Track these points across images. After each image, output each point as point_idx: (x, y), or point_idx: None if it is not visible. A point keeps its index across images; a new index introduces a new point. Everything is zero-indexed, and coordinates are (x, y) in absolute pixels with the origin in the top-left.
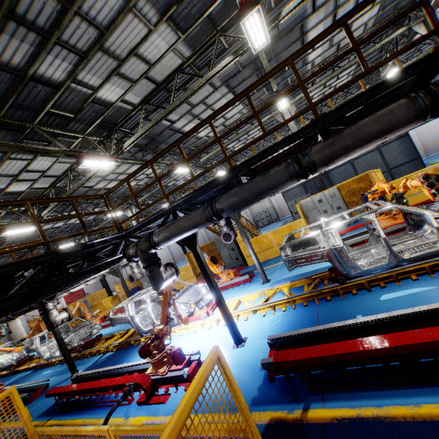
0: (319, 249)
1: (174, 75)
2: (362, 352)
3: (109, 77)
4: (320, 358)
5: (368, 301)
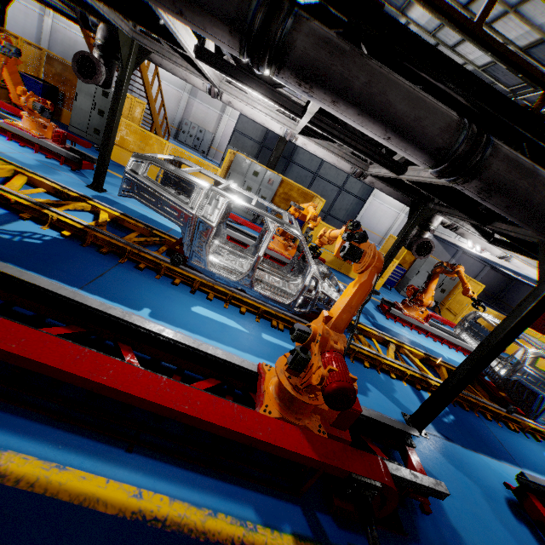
0: (186, 205)
1: None
2: (56, 370)
3: None
4: None
5: (178, 302)
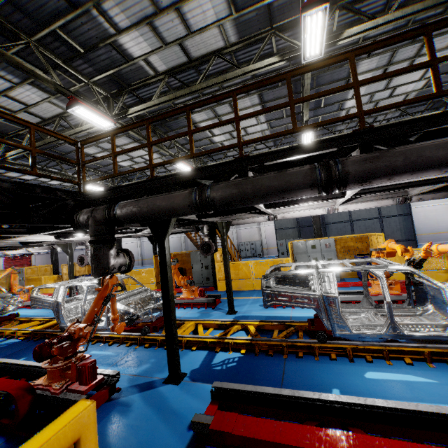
0: (309, 291)
1: (211, 57)
2: None
3: (139, 23)
4: (281, 444)
5: (349, 374)
